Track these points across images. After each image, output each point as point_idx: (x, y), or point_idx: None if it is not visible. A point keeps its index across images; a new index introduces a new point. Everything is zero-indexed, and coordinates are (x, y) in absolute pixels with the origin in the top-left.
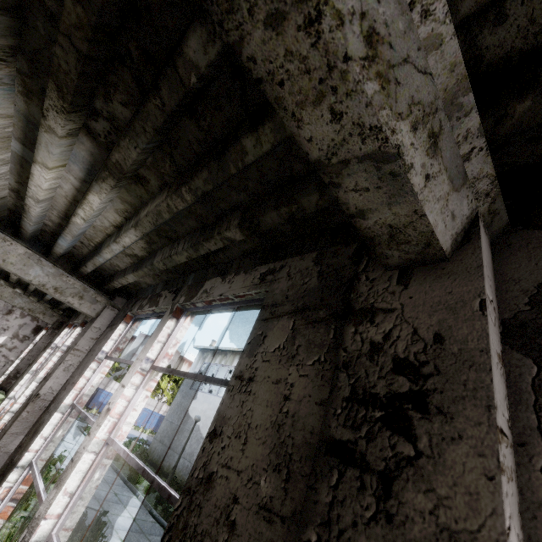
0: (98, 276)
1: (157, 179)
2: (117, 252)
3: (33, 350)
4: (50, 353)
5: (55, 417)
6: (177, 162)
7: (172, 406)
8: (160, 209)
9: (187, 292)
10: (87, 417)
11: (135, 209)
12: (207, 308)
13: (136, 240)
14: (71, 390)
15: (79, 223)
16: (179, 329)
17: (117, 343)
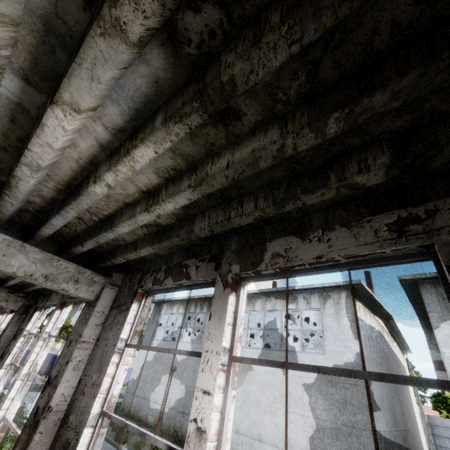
0: (88, 254)
1: (260, 112)
2: (142, 224)
3: (0, 341)
4: (23, 342)
5: (85, 434)
6: (319, 75)
7: (138, 359)
8: (261, 155)
9: (238, 259)
10: (146, 435)
11: (190, 164)
12: (284, 275)
13: (184, 204)
14: (97, 396)
15: (97, 192)
16: (242, 303)
17: (134, 326)
